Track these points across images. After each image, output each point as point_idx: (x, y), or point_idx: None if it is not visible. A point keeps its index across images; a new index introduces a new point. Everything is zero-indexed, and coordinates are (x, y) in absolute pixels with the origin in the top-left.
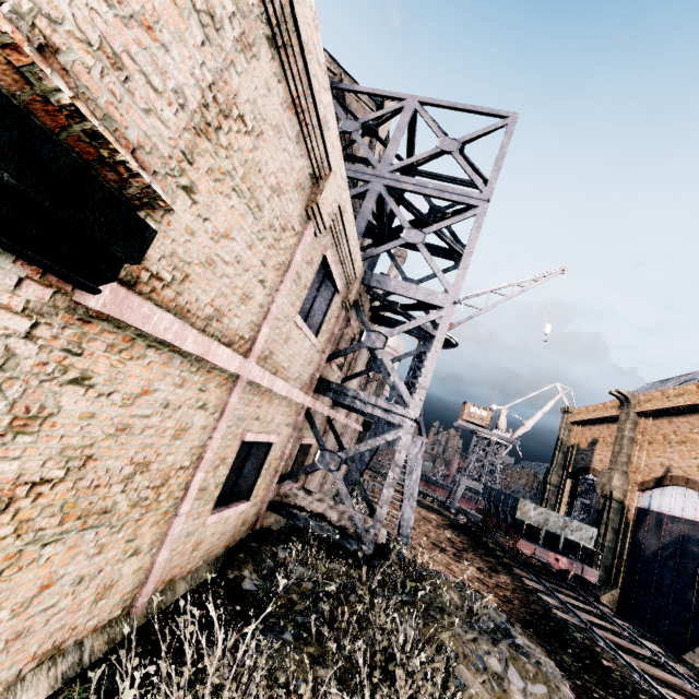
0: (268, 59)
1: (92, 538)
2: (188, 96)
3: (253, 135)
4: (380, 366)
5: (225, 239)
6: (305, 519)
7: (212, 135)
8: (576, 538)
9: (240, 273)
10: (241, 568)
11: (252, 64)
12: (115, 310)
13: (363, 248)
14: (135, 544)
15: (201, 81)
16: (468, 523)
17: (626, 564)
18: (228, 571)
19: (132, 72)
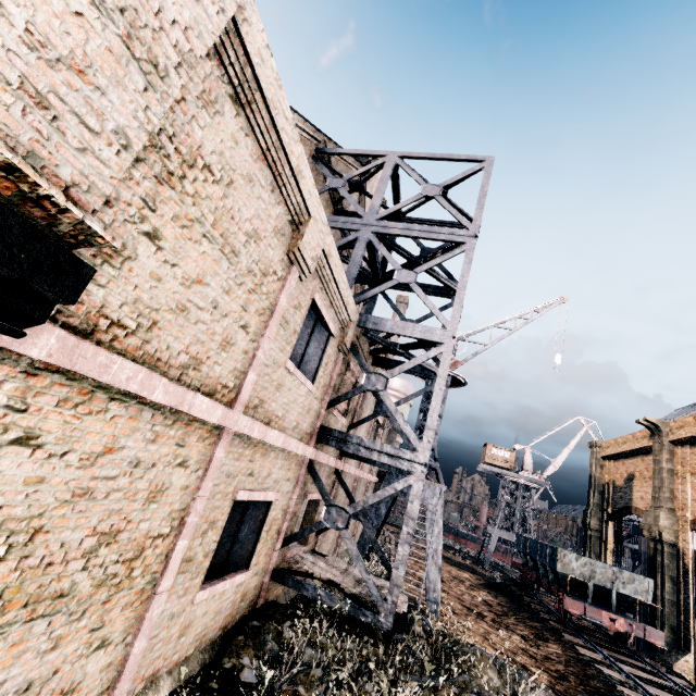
0: (232, 115)
1: (43, 630)
2: (131, 138)
3: (223, 184)
4: (386, 410)
5: (198, 285)
6: (313, 588)
7: (176, 184)
8: (630, 592)
9: (218, 319)
10: (240, 654)
11: (216, 120)
12: (64, 360)
13: (359, 294)
14: (103, 633)
15: (146, 124)
16: (505, 581)
17: (695, 620)
18: (225, 659)
19: (62, 112)
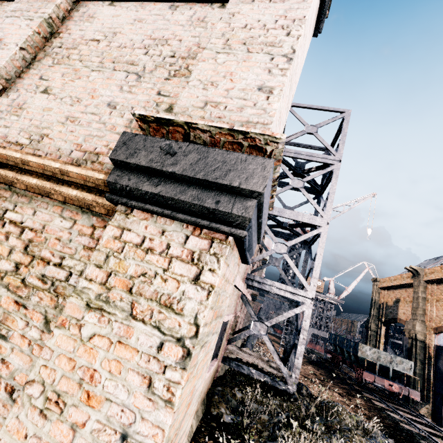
0: None
1: None
2: None
3: None
4: (275, 262)
5: None
6: (247, 368)
7: None
8: (400, 369)
9: None
10: (219, 406)
11: None
12: None
13: None
14: None
15: None
16: (321, 360)
17: (433, 385)
18: (212, 409)
19: None
